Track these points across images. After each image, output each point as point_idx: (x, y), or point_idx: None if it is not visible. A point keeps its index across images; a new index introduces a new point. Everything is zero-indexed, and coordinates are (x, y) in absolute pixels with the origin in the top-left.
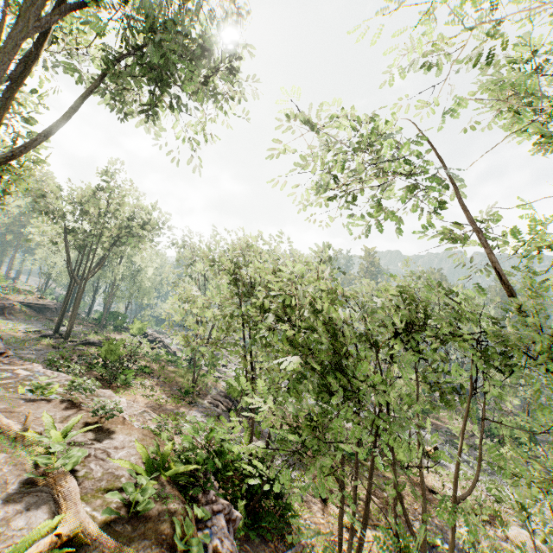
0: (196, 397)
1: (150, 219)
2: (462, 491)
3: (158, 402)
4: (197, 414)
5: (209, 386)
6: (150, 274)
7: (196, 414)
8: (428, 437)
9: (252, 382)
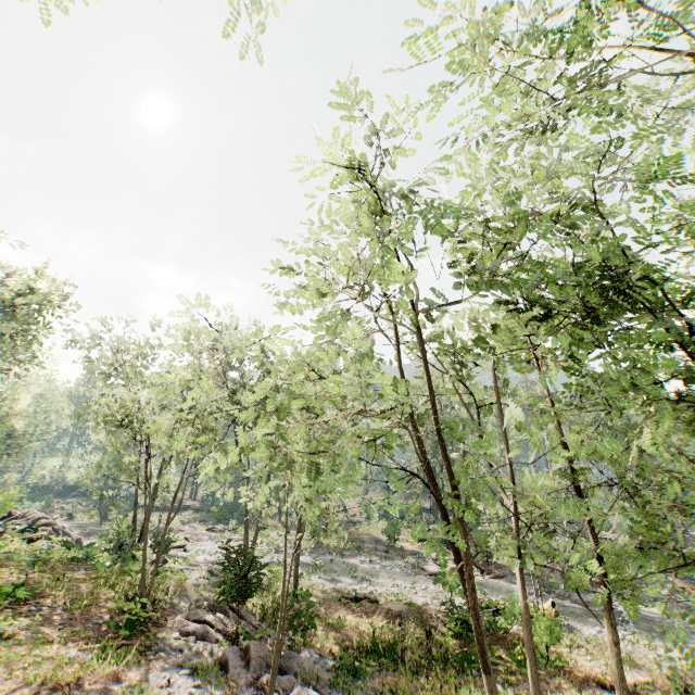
0: (152, 627)
1: (35, 288)
2: (630, 666)
3: (61, 676)
4: (169, 675)
5: (171, 594)
6: (25, 405)
7: (167, 676)
8: (516, 588)
9: (457, 558)
